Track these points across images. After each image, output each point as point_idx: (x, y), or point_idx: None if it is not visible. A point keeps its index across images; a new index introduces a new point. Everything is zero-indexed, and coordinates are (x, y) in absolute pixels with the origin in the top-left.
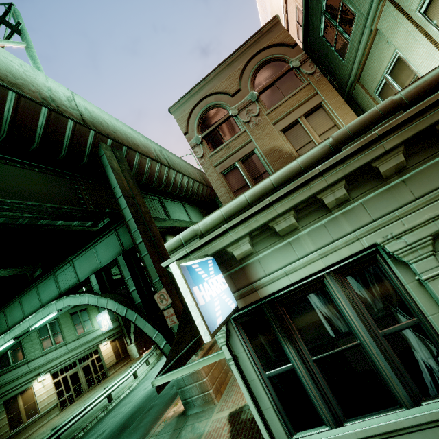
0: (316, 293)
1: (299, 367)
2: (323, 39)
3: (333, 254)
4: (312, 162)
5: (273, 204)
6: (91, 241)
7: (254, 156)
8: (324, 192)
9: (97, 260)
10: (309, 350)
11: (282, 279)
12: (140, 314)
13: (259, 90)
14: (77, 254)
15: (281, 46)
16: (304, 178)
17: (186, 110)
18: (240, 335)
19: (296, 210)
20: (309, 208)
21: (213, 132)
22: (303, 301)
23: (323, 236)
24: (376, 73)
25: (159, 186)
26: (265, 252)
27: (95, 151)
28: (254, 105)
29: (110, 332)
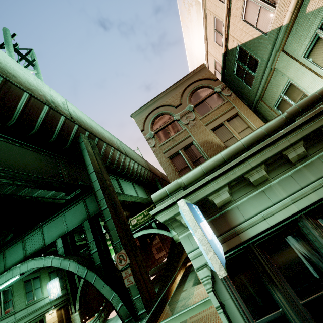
0: (293, 236)
1: (289, 312)
2: (235, 76)
3: (303, 199)
4: (273, 129)
5: (247, 159)
6: (61, 208)
7: (192, 146)
8: (287, 149)
9: (64, 225)
10: (297, 293)
11: (261, 223)
12: (100, 275)
13: (194, 104)
14: (47, 220)
15: (208, 80)
16: (271, 138)
17: (143, 115)
18: (224, 281)
19: (266, 164)
20: (277, 162)
21: (162, 129)
22: (282, 243)
23: (291, 185)
24: (274, 94)
25: (117, 169)
26: (242, 200)
27: (76, 139)
28: (191, 113)
29: (58, 300)
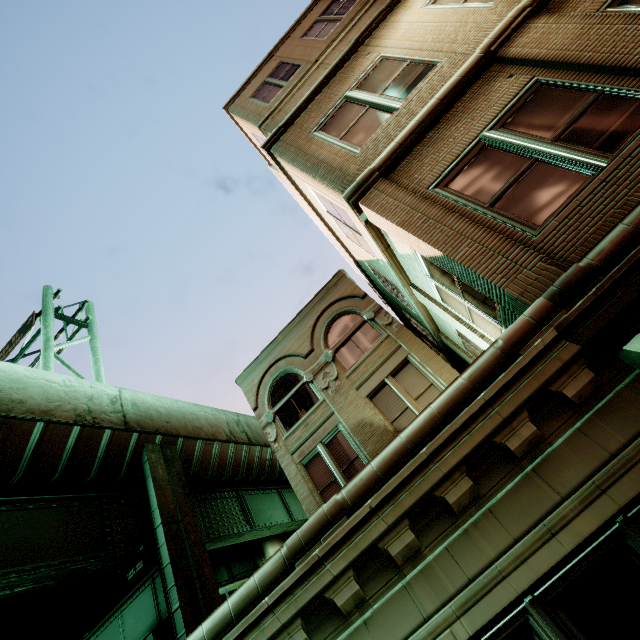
0: None
1: None
2: (388, 292)
3: None
4: (268, 582)
5: None
6: (119, 600)
7: (339, 434)
8: (280, 635)
9: (121, 639)
10: None
11: None
12: None
13: (334, 348)
14: (97, 628)
15: (350, 299)
16: (253, 614)
17: (255, 379)
18: None
19: None
20: None
21: (287, 404)
22: None
23: None
24: (448, 330)
25: (235, 476)
26: None
27: (137, 457)
28: (331, 366)
29: None
